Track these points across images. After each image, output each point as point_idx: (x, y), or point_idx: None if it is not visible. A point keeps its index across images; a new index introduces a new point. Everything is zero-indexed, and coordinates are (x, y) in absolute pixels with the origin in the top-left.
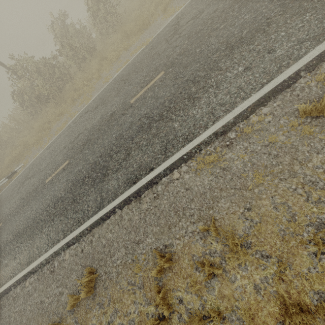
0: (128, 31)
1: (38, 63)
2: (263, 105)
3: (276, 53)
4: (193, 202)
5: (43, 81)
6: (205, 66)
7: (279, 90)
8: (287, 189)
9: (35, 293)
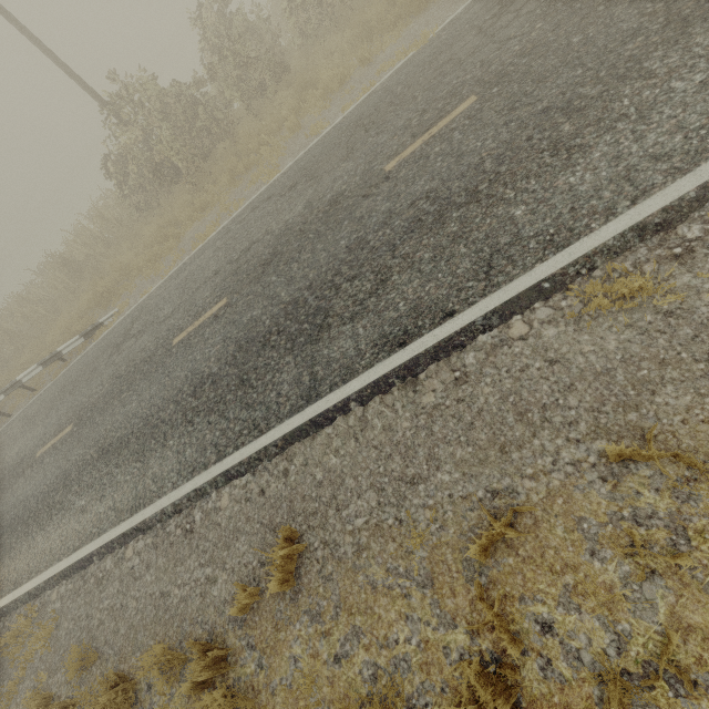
0: (374, 20)
1: (164, 93)
2: None
3: None
4: (572, 393)
5: (172, 134)
6: (602, 73)
7: None
8: None
9: (147, 573)
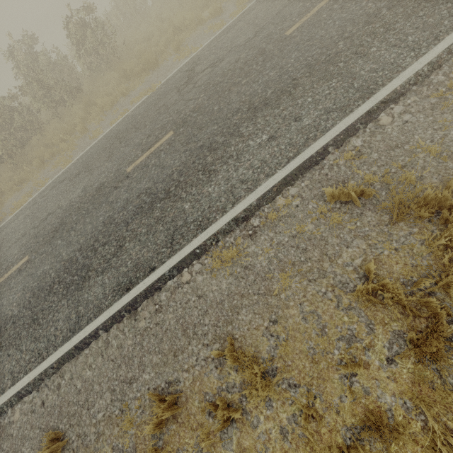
0: (128, 70)
1: None
2: (290, 185)
3: (303, 122)
4: (207, 316)
5: None
6: (224, 130)
7: (307, 167)
8: (317, 293)
9: None
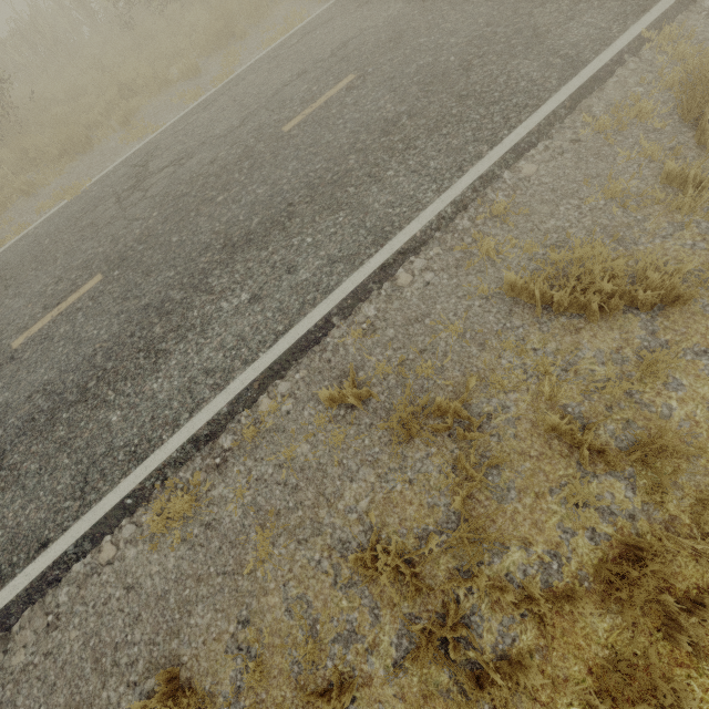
0: (32, 151)
1: None
2: (280, 377)
3: (299, 275)
4: (139, 625)
5: None
6: (185, 280)
7: (303, 348)
8: (308, 562)
9: None
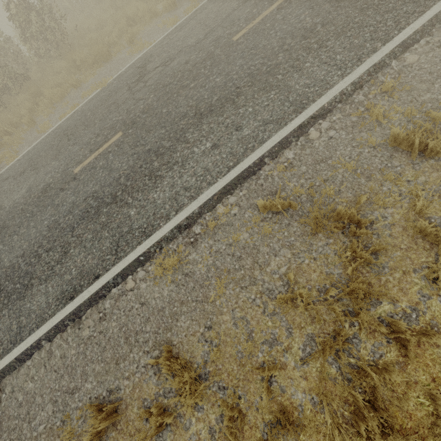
0: (78, 61)
1: None
2: (230, 194)
3: (243, 132)
4: (149, 323)
5: None
6: (171, 135)
7: (245, 177)
8: (247, 299)
9: None
